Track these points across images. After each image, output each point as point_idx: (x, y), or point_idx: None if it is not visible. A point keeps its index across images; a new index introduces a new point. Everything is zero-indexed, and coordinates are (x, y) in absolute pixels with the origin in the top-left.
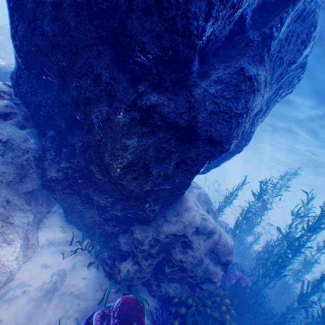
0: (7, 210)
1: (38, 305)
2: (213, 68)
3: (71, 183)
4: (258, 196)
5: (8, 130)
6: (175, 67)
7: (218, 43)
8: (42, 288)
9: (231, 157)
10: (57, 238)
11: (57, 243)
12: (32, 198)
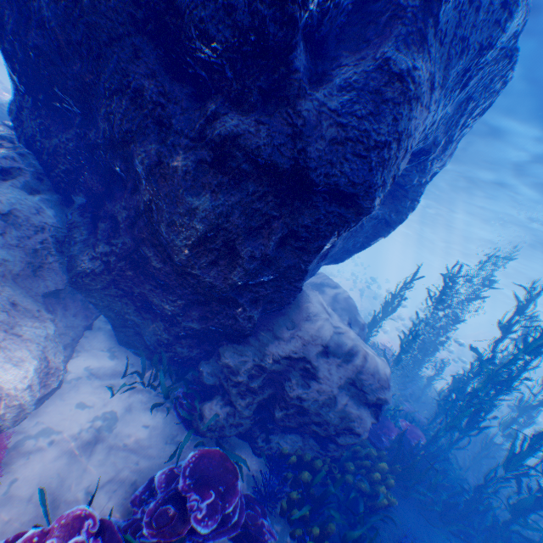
0: (12, 316)
1: (72, 461)
2: (336, 66)
3: (116, 278)
4: (440, 298)
5: (9, 196)
6: (265, 64)
7: (343, 18)
8: (79, 437)
9: (388, 231)
10: (102, 367)
11: (102, 374)
12: (58, 305)
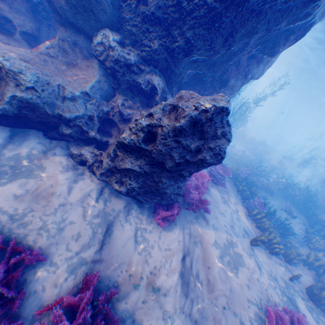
0: None
1: None
2: None
3: None
4: None
5: None
6: None
7: None
8: None
9: None
10: None
11: None
12: None
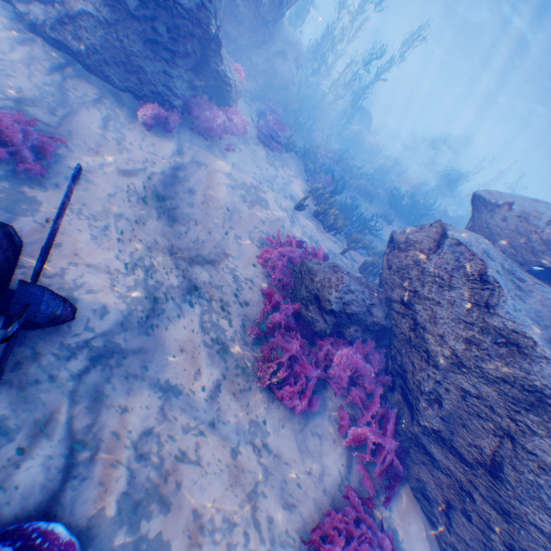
0: None
1: None
2: None
3: None
4: None
5: None
6: None
7: None
8: None
9: None
10: None
11: None
12: None
